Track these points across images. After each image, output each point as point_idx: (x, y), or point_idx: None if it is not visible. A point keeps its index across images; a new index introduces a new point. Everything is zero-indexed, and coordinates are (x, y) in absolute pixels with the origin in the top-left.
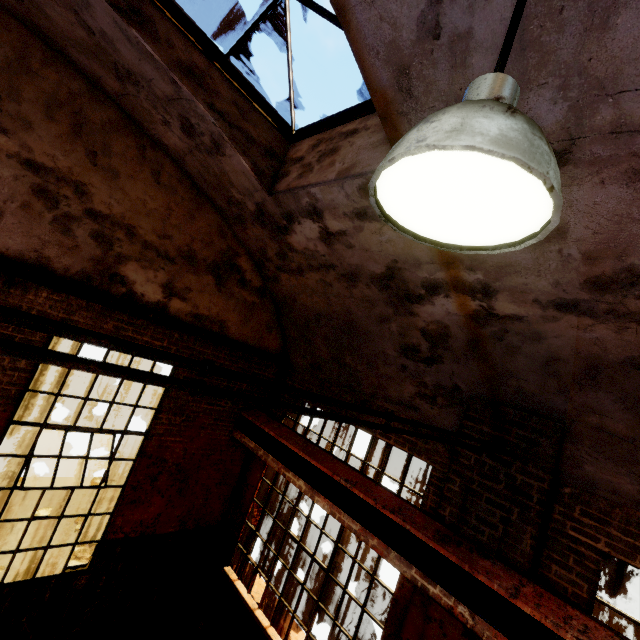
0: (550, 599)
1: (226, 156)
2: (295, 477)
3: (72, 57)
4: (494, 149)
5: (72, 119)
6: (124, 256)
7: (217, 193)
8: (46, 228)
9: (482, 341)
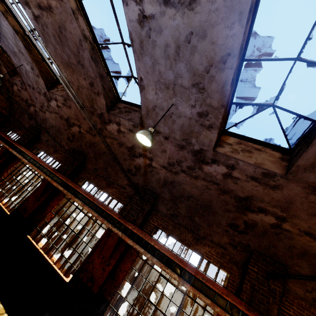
0: (21, 145)
1: (2, 67)
2: None
3: None
4: None
5: None
6: None
7: (1, 72)
8: None
9: (36, 116)
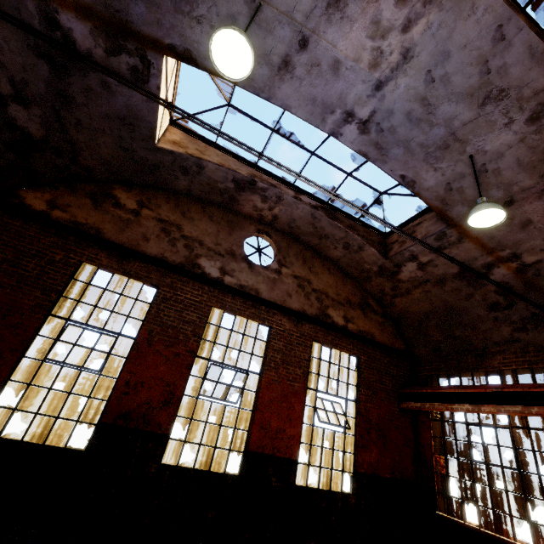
0: None
1: (364, 250)
2: (460, 405)
3: (301, 239)
4: (488, 208)
5: (302, 258)
6: (327, 306)
7: (355, 270)
8: (303, 299)
9: (530, 281)
